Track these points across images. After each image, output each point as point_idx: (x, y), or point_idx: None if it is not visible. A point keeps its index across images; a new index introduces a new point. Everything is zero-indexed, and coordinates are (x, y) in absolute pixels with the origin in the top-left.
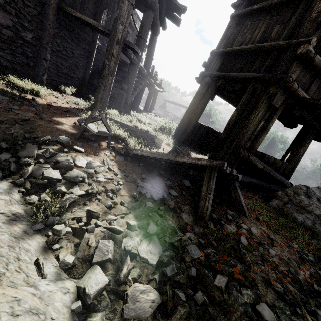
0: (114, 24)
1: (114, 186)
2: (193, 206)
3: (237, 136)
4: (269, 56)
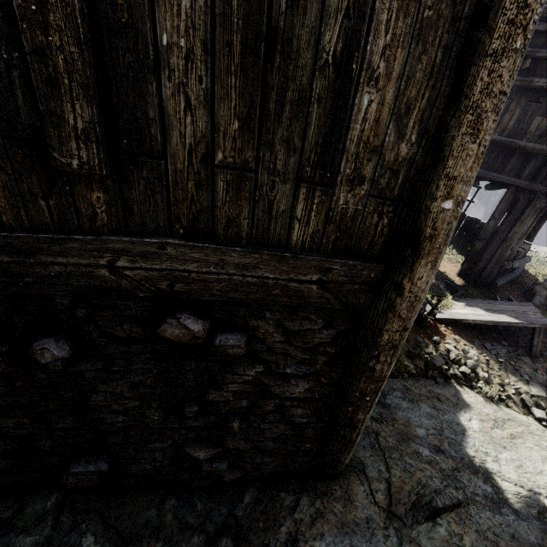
0: None
1: (483, 358)
2: (519, 347)
3: (499, 249)
4: (531, 161)
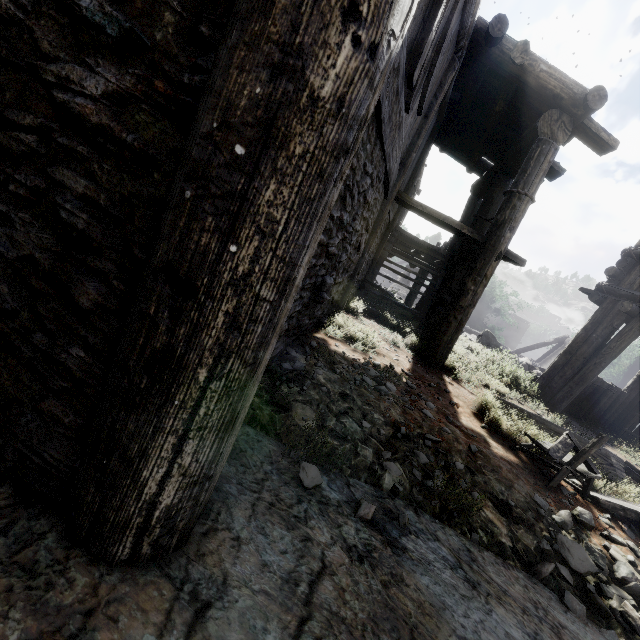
0: (497, 231)
1: None
2: None
3: None
4: None
